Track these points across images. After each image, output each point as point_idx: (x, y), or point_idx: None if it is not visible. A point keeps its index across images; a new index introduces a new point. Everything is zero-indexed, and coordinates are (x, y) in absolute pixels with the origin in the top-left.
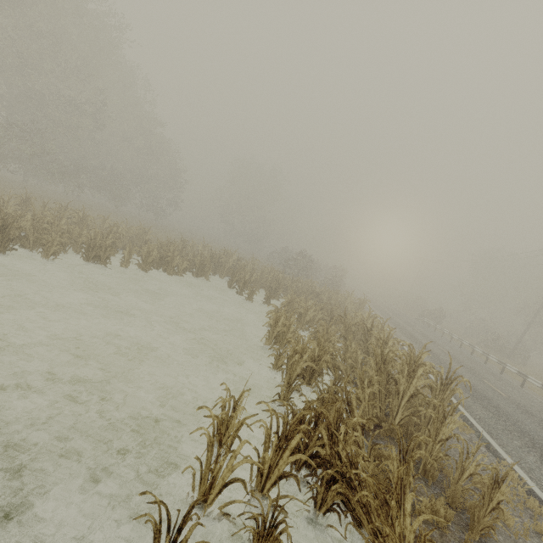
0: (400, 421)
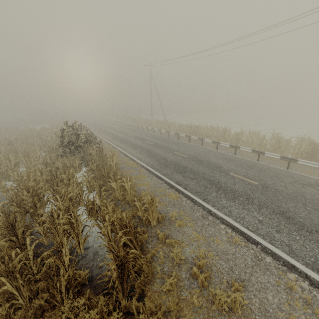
0: None
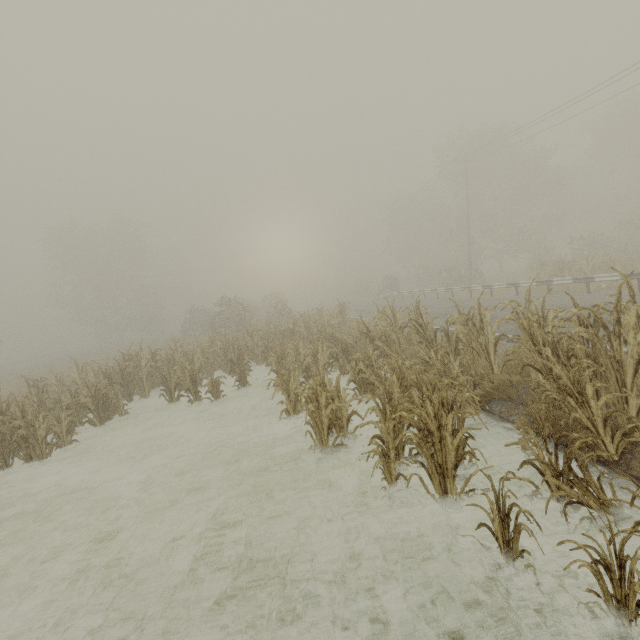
0: (639, 409)
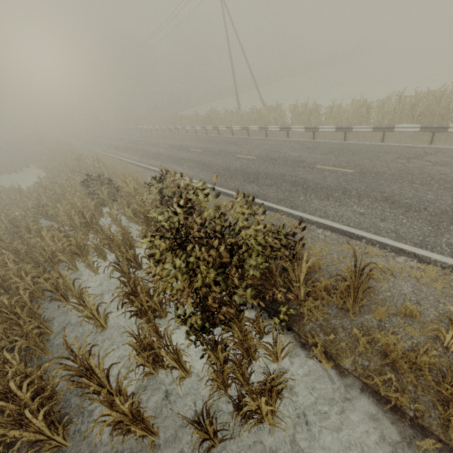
0: None
